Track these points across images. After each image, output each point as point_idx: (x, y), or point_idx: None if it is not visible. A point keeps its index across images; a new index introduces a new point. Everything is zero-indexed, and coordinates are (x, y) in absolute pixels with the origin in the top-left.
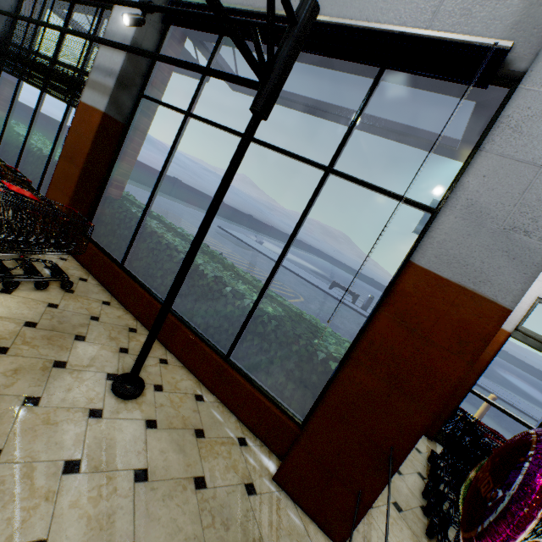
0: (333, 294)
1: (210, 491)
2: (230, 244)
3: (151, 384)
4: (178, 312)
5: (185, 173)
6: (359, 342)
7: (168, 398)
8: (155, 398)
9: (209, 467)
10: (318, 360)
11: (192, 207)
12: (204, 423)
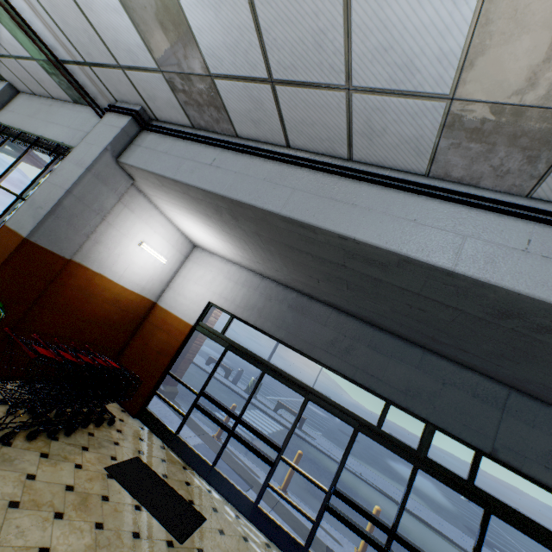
0: (204, 367)
1: None
2: None
3: None
4: None
5: None
6: None
7: None
8: None
9: None
10: None
11: None
12: None
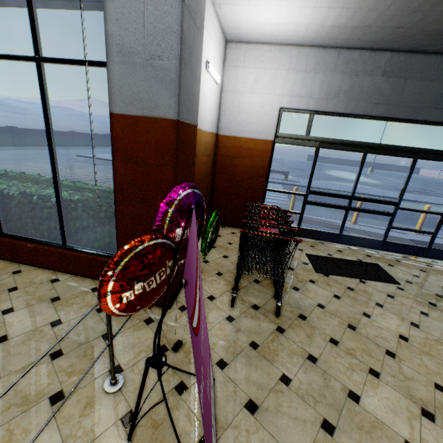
0: None
1: (65, 324)
2: (92, 166)
3: (5, 290)
4: (12, 234)
5: (24, 118)
6: (114, 188)
7: (24, 291)
8: (10, 296)
9: (65, 313)
10: None
11: (45, 148)
12: (60, 293)
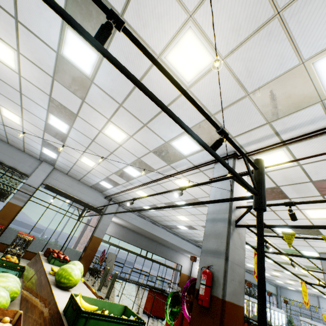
0: None
1: None
2: None
3: None
4: None
5: None
6: (88, 247)
7: None
8: None
9: None
10: (78, 253)
11: None
12: None
